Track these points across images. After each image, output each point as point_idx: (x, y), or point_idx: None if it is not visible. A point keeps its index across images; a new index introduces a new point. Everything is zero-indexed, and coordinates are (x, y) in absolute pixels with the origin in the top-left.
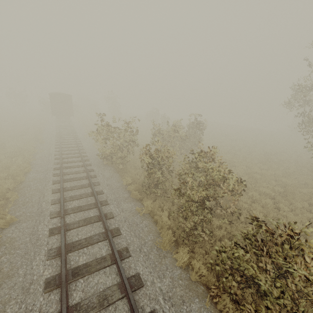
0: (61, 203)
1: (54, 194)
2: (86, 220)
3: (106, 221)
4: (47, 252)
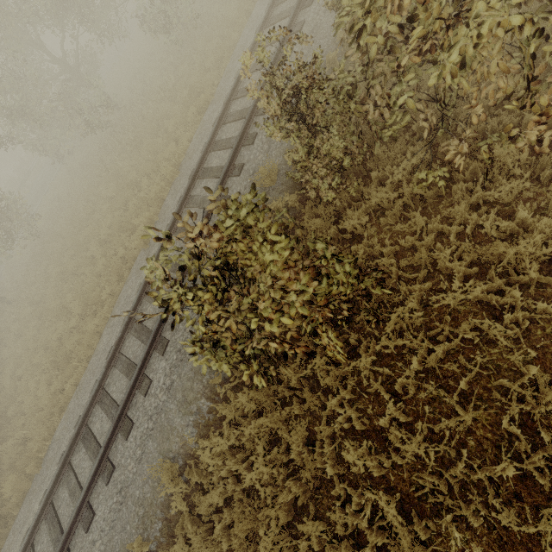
0: (235, 80)
1: None
2: (241, 112)
3: (256, 119)
4: (204, 145)
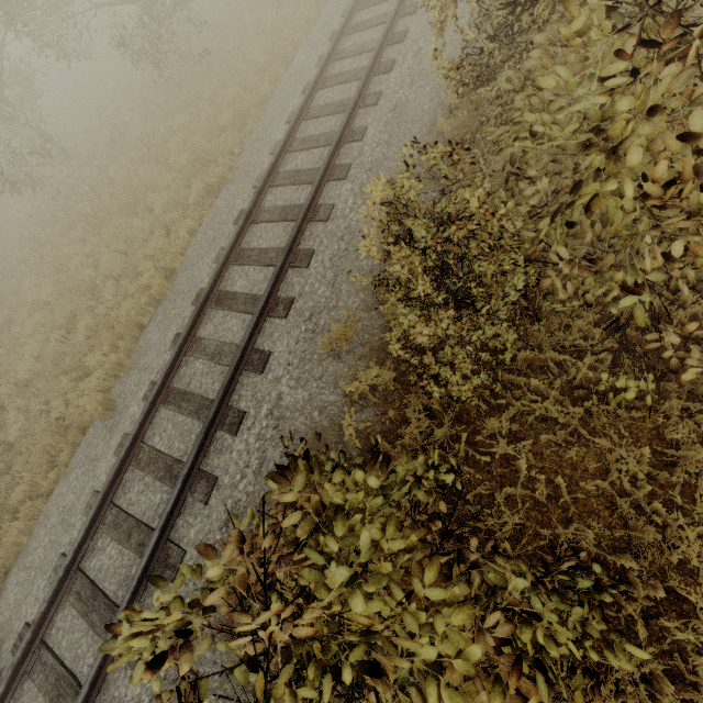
0: (272, 157)
1: (288, 126)
2: (285, 210)
3: (310, 226)
4: (219, 250)
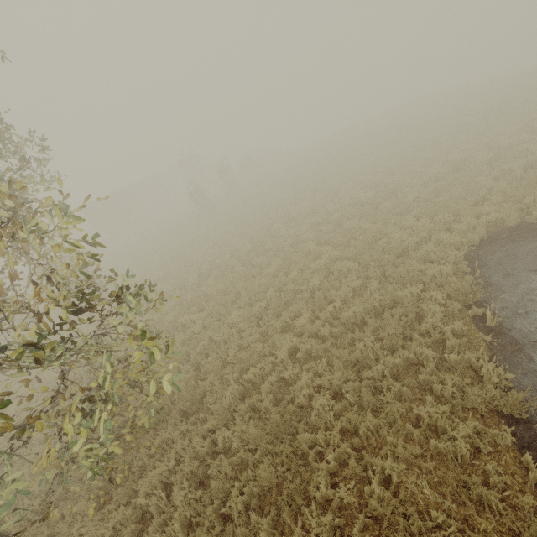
0: None
1: None
2: None
3: None
4: None
